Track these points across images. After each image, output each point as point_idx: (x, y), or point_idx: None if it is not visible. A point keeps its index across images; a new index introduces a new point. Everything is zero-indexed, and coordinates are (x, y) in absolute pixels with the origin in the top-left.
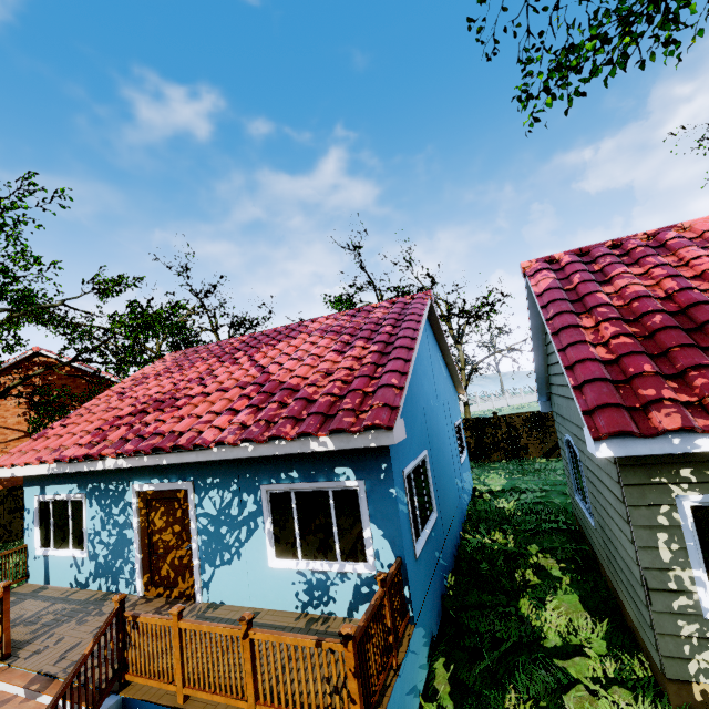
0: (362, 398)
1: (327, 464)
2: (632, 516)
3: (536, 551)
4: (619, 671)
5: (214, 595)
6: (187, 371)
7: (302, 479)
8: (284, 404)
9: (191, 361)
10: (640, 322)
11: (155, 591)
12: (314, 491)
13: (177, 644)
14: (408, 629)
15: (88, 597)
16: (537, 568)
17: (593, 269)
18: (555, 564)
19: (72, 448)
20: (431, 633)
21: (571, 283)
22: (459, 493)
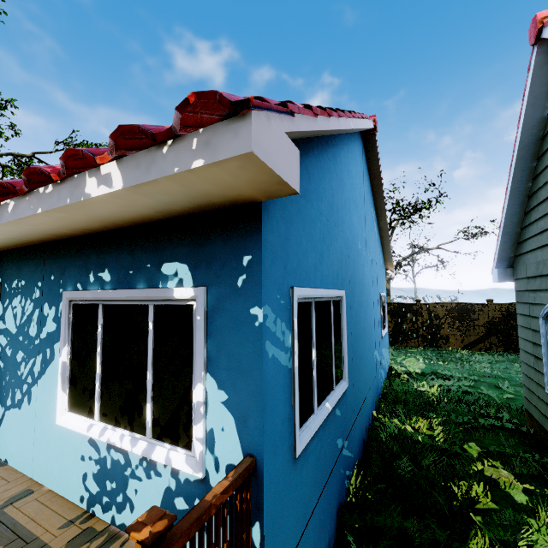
0: None
1: (151, 257)
2: None
3: (478, 454)
4: None
5: None
6: None
7: (115, 283)
8: None
9: None
10: None
11: None
12: (128, 305)
13: None
14: None
15: None
16: (487, 484)
17: None
18: (515, 482)
19: None
20: None
21: None
22: (376, 367)
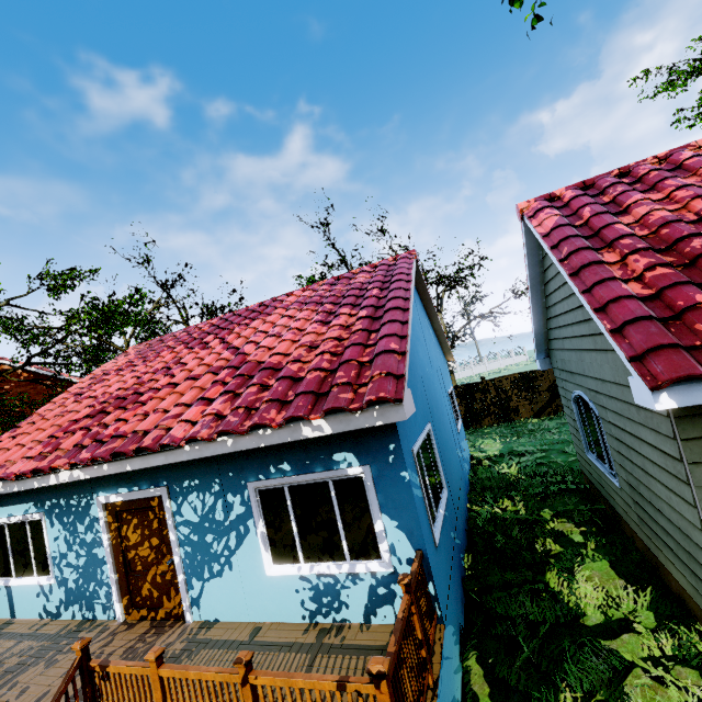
0: (358, 369)
1: (323, 451)
2: (693, 476)
3: (550, 516)
4: (679, 648)
5: (206, 612)
6: (152, 362)
7: (296, 471)
8: (265, 387)
9: (155, 351)
10: (675, 250)
11: (137, 613)
12: (310, 483)
13: (159, 696)
14: (437, 632)
15: (59, 629)
16: (557, 535)
17: (603, 201)
18: (574, 528)
19: (19, 462)
20: (459, 626)
21: (580, 218)
22: (460, 464)
